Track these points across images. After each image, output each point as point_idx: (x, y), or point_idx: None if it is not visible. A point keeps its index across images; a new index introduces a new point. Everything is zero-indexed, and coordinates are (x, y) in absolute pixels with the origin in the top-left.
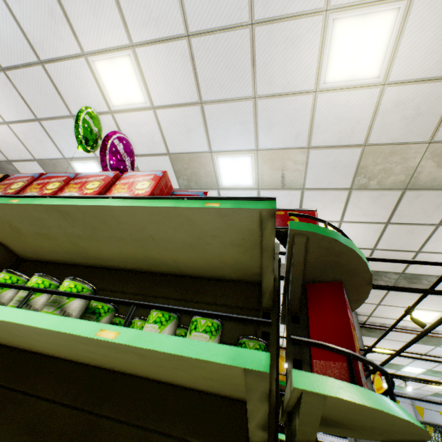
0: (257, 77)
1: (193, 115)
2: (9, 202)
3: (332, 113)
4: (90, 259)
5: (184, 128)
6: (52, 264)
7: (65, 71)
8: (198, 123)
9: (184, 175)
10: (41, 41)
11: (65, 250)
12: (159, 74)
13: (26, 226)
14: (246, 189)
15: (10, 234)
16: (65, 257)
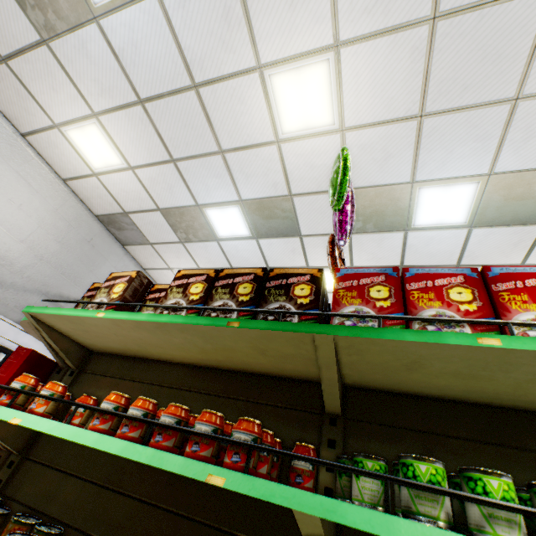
0: (533, 67)
1: (401, 134)
2: (477, 342)
3: None
4: (506, 400)
5: (381, 153)
6: (406, 398)
7: (225, 94)
8: (406, 144)
9: (361, 215)
10: (202, 57)
11: (471, 389)
12: (366, 81)
13: (449, 366)
14: (451, 228)
15: (383, 367)
16: (448, 394)
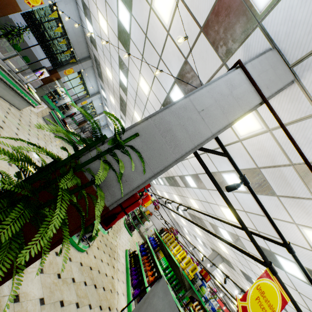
0: None
1: None
2: None
3: (224, 271)
4: None
5: None
6: None
7: (195, 243)
8: None
9: None
10: (193, 239)
11: None
12: (204, 251)
13: None
14: (223, 276)
15: None
16: None
